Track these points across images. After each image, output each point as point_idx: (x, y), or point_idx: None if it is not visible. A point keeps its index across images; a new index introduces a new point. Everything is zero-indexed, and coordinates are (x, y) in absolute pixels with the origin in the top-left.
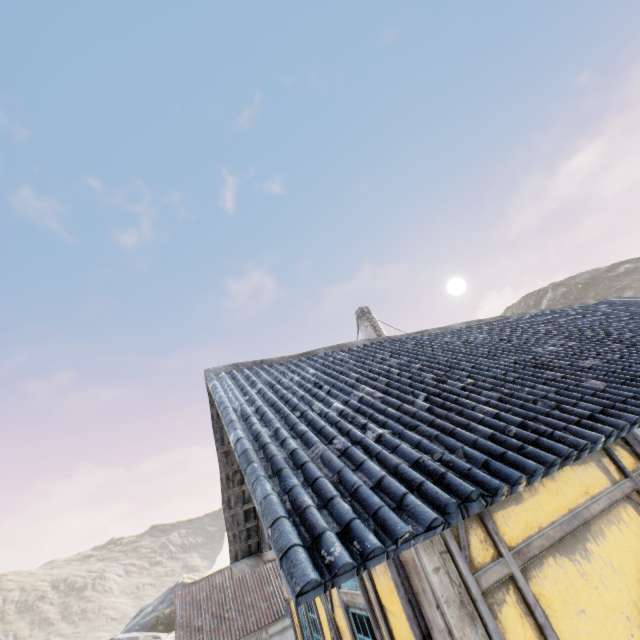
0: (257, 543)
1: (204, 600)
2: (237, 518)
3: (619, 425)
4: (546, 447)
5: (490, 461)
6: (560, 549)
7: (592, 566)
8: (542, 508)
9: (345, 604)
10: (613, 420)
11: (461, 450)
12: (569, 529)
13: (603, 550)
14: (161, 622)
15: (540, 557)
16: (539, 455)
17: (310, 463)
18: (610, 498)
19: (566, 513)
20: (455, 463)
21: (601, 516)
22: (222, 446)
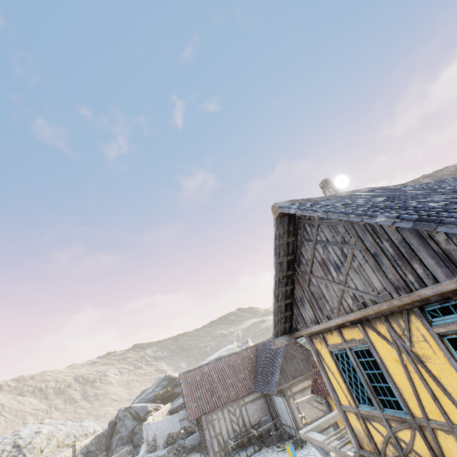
0: (289, 327)
1: (199, 381)
2: (280, 309)
3: None
4: None
5: None
6: None
7: None
8: None
9: (437, 336)
10: None
11: None
12: None
13: None
14: (158, 398)
15: None
16: None
17: None
18: None
19: None
20: None
21: None
22: (279, 258)
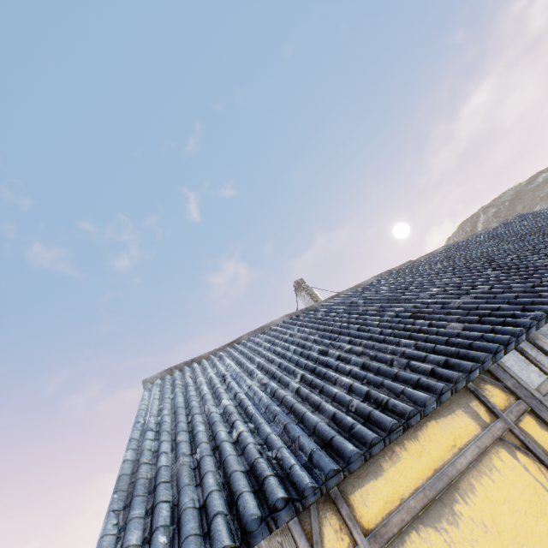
0: None
1: None
2: None
3: (453, 378)
4: (375, 421)
5: (313, 453)
6: (424, 519)
7: (461, 531)
8: (404, 476)
9: None
10: (449, 373)
11: (297, 441)
12: (433, 494)
13: (473, 509)
14: None
15: (402, 534)
16: (362, 435)
17: (161, 484)
18: (479, 446)
19: (431, 475)
20: (283, 461)
21: (470, 469)
22: None
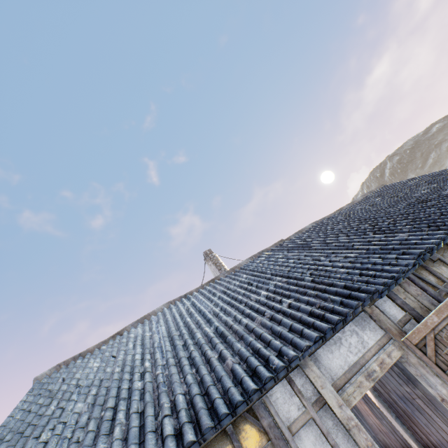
0: None
1: None
2: None
3: None
4: None
5: None
6: None
7: None
8: None
9: None
10: None
11: None
12: None
13: None
14: None
15: None
16: None
17: None
18: None
19: None
20: None
21: None
22: None
